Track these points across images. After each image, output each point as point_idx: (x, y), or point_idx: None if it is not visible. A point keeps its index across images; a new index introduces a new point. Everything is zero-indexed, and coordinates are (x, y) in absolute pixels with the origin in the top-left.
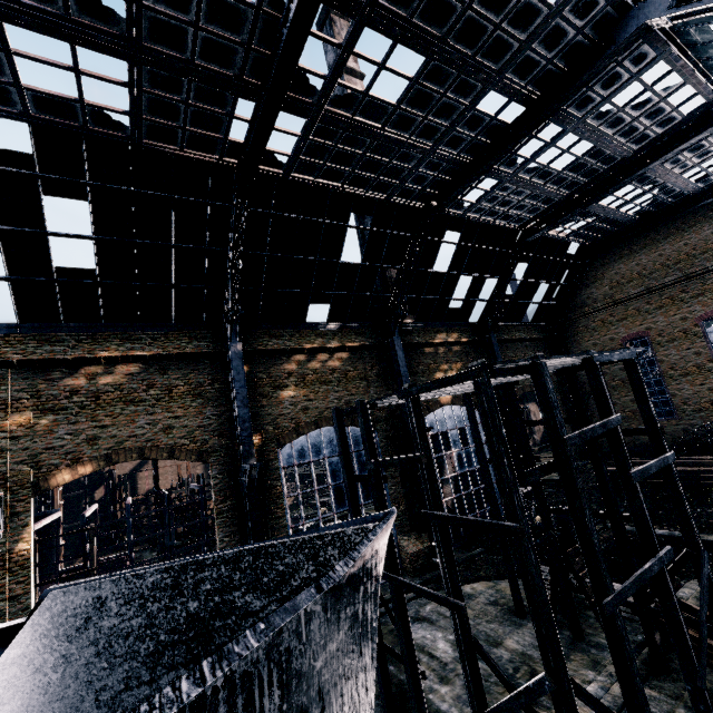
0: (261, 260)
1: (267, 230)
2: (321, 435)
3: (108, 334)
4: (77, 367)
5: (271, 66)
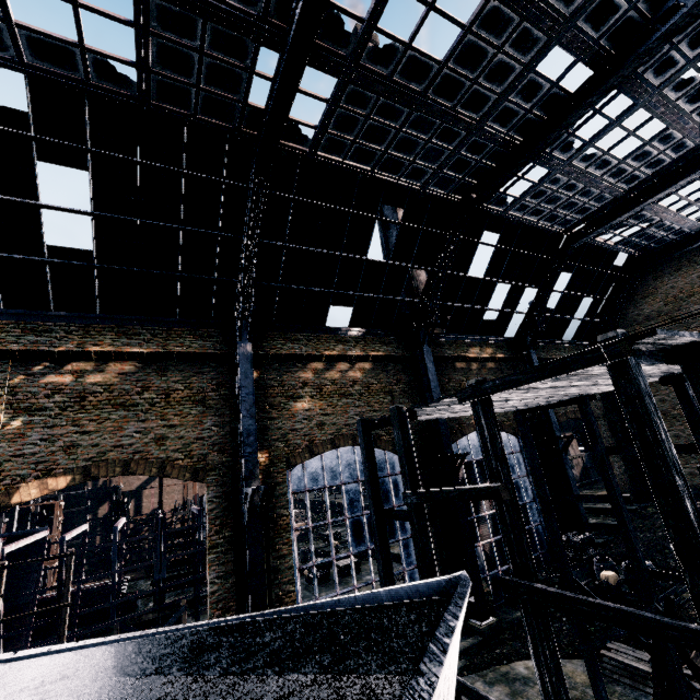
0: (278, 251)
1: (287, 217)
2: (338, 456)
3: (103, 327)
4: (64, 361)
5: (299, 0)
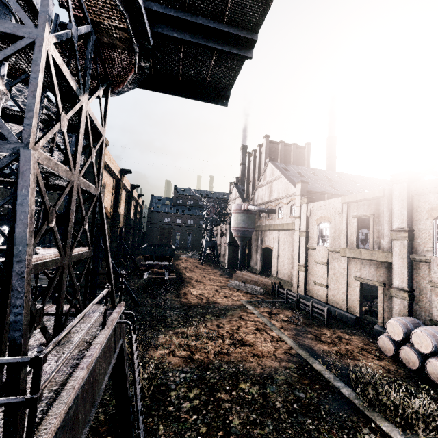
0: None
1: None
2: None
3: None
4: None
5: None
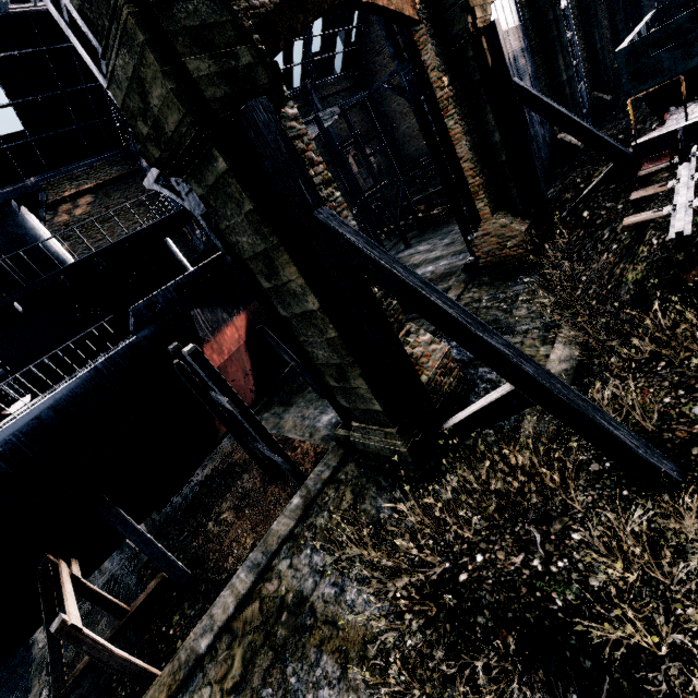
0: None
1: None
2: None
3: (57, 179)
4: (55, 208)
5: None
